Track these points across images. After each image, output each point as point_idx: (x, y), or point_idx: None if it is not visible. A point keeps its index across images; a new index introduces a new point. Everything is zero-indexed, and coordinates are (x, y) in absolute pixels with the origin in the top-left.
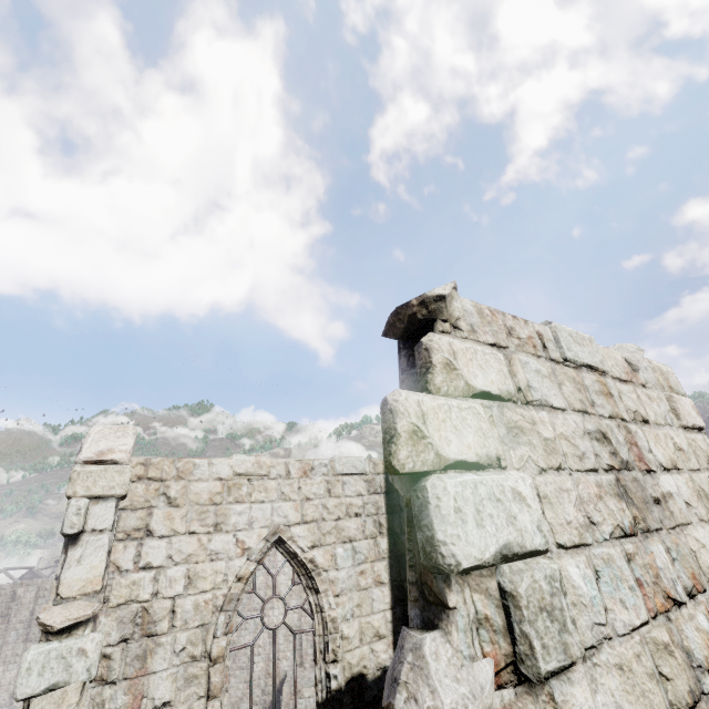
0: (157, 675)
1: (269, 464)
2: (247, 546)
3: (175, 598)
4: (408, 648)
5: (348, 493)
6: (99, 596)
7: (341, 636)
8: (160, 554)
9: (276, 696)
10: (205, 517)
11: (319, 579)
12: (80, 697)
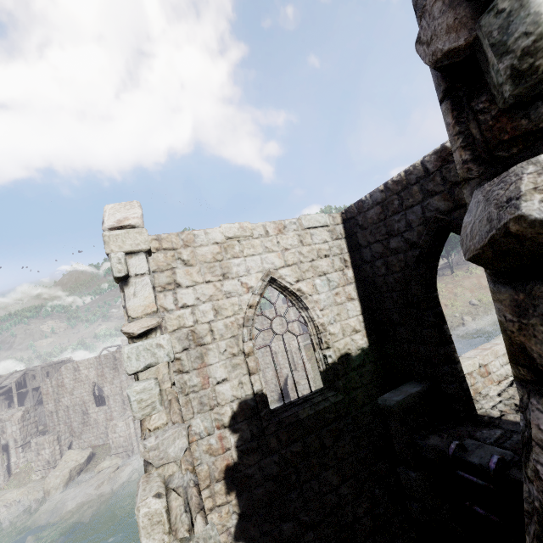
0: (213, 366)
1: (251, 228)
2: (250, 286)
3: (210, 323)
4: (522, 165)
5: (316, 241)
6: (157, 314)
7: (329, 333)
8: (190, 297)
9: (284, 386)
10: (214, 271)
11: (307, 301)
12: (168, 370)
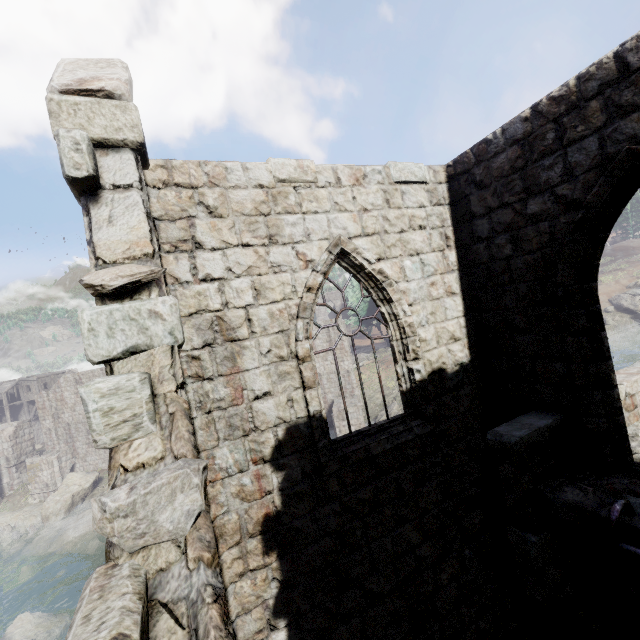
0: (251, 372)
1: (314, 169)
2: (309, 259)
3: (247, 308)
4: None
5: (409, 204)
6: (153, 261)
7: (419, 339)
8: (217, 266)
9: (327, 414)
10: (255, 229)
11: (391, 290)
12: (172, 360)
